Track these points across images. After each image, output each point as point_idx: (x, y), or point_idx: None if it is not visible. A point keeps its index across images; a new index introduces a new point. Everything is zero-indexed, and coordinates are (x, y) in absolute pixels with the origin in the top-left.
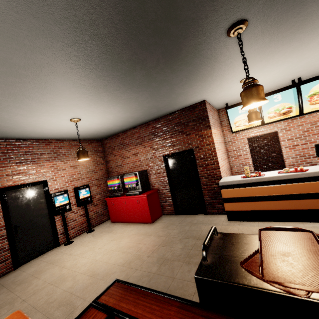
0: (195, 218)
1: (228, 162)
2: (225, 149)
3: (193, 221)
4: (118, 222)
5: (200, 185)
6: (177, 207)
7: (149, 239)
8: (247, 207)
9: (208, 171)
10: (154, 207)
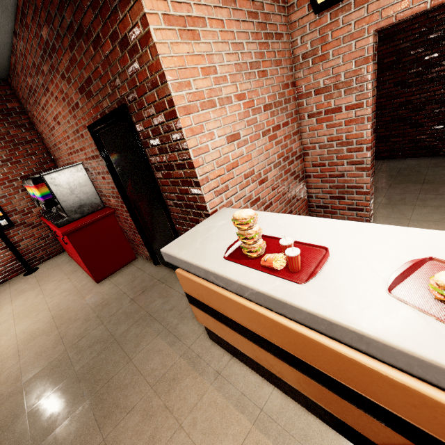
0: (170, 290)
1: (291, 136)
2: (285, 88)
3: (157, 302)
4: (72, 258)
5: (169, 220)
6: (152, 251)
7: (43, 341)
8: (243, 346)
9: (176, 186)
10: (104, 249)
